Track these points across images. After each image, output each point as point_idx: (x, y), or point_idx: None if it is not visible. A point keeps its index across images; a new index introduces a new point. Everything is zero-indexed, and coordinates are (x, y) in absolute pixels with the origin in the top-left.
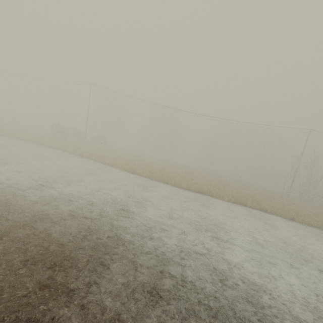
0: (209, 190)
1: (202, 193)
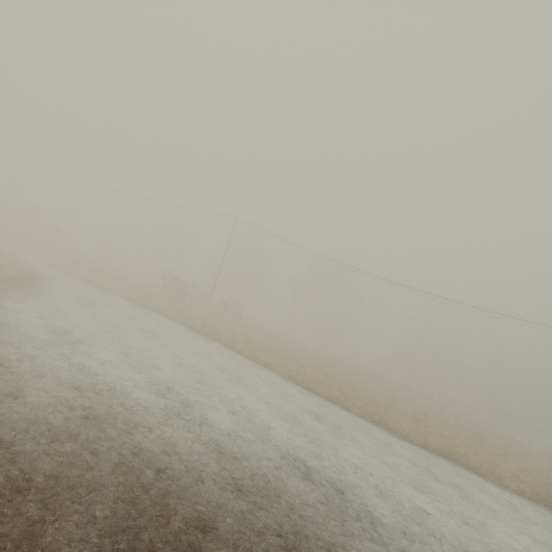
0: (464, 453)
1: (454, 461)
